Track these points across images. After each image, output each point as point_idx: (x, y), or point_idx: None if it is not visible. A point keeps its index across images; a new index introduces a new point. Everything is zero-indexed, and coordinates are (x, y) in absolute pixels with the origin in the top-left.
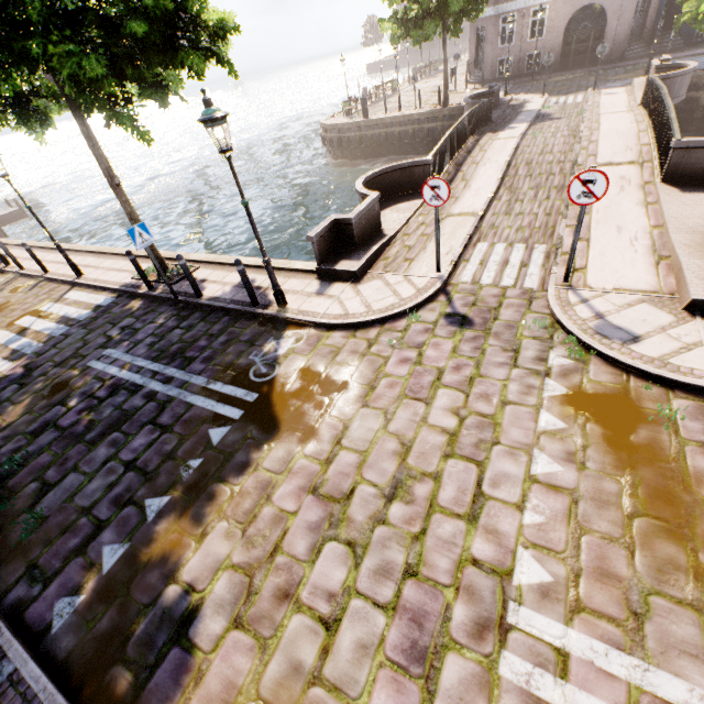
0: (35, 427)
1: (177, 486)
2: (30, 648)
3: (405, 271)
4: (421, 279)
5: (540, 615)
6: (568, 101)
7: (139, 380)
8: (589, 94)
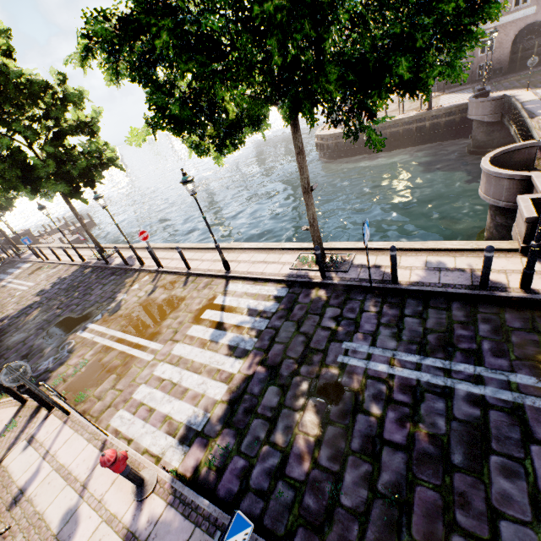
0: (359, 443)
1: None
2: None
3: None
4: None
5: None
6: None
7: (432, 379)
8: None
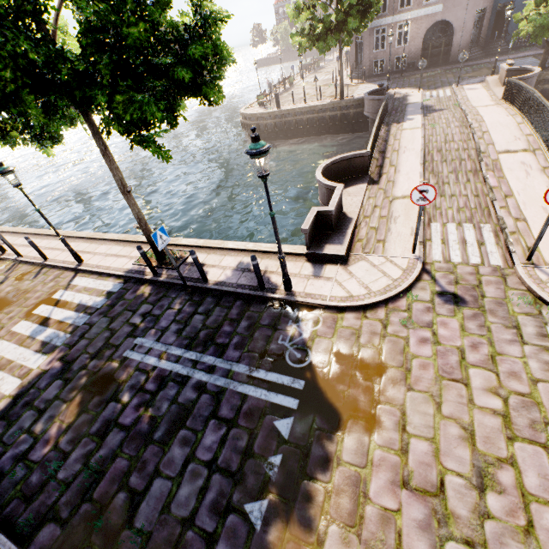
0: (97, 427)
1: (269, 487)
2: None
3: (383, 252)
4: (401, 260)
5: None
6: (440, 95)
7: (181, 370)
8: (455, 89)
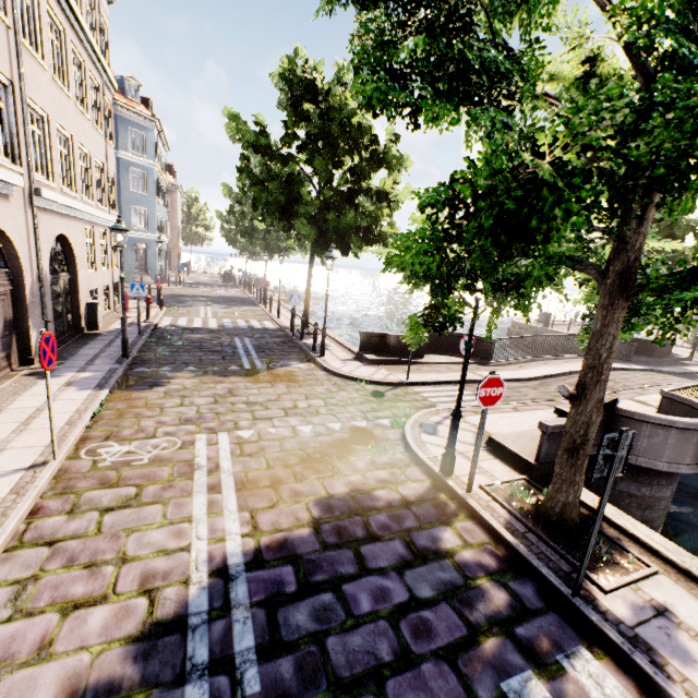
0: (196, 341)
1: (203, 369)
2: (127, 369)
3: (395, 372)
4: (394, 377)
5: (228, 438)
6: None
7: (240, 347)
8: None
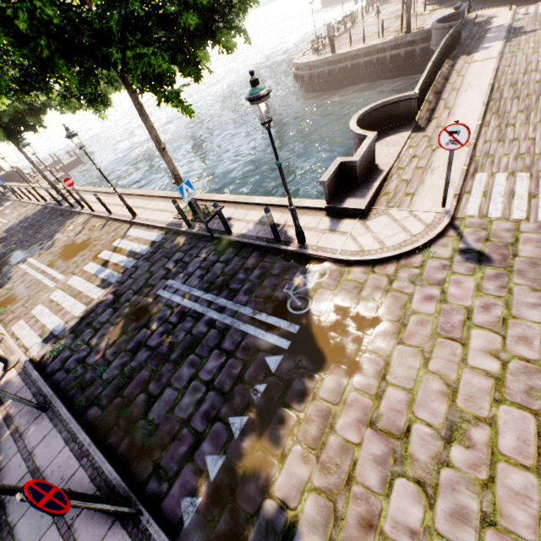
0: (132, 346)
1: (251, 408)
2: (171, 537)
3: (408, 206)
4: (427, 215)
5: None
6: (539, 10)
7: (198, 308)
8: None
